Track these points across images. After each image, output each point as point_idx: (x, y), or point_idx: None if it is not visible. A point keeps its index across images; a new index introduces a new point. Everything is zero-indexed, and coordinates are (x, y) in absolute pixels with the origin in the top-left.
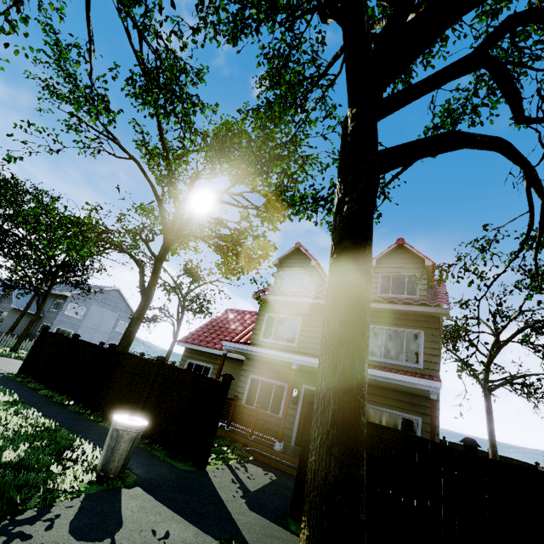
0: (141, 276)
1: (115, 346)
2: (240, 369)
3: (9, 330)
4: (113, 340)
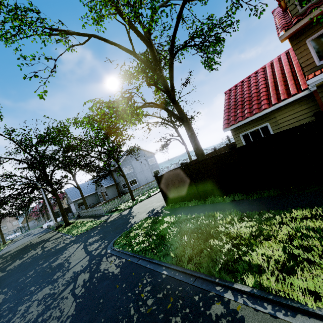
0: (168, 111)
1: (234, 145)
2: (300, 106)
3: (118, 195)
4: (153, 170)
